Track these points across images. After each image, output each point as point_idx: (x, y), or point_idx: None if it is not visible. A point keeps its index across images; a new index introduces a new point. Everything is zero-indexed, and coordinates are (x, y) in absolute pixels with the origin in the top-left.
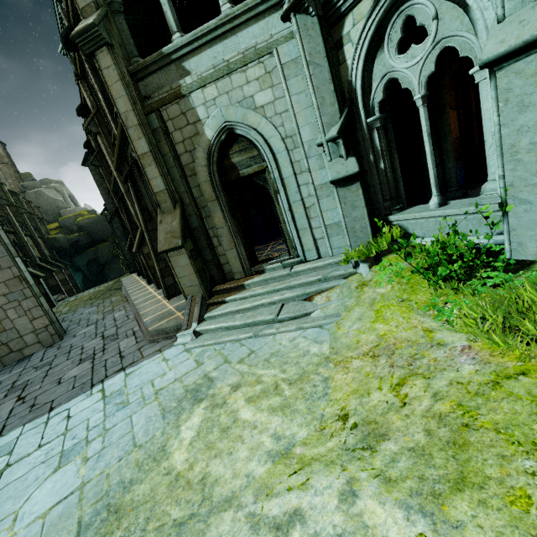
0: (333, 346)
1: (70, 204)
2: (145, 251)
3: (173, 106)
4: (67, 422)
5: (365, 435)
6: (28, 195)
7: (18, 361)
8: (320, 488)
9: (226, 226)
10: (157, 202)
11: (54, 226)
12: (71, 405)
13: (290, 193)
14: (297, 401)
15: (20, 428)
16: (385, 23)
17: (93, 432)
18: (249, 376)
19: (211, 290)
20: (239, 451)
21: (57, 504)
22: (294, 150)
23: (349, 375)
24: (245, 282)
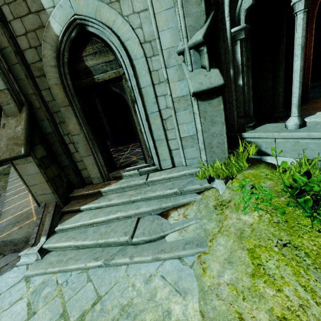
0: (202, 308)
1: None
2: None
3: None
4: None
5: None
6: None
7: None
8: None
9: (81, 133)
10: None
11: None
12: None
13: (148, 103)
14: None
15: None
16: None
17: None
18: None
19: (68, 196)
20: None
21: None
22: (153, 58)
23: None
24: (102, 189)
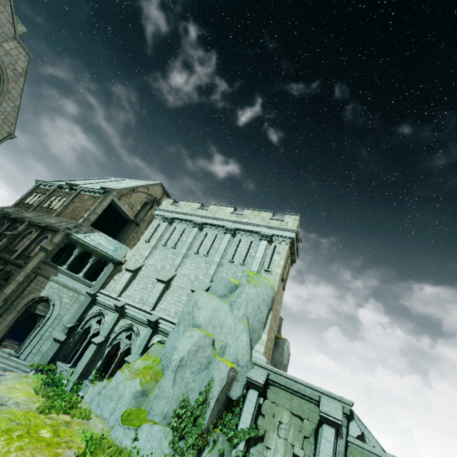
0: None
1: None
2: None
3: (43, 278)
4: None
5: None
6: None
7: None
8: None
9: (9, 322)
10: None
11: None
12: None
13: (42, 330)
14: None
15: None
16: (99, 314)
17: None
18: None
19: None
20: None
21: None
22: (57, 320)
23: None
24: None
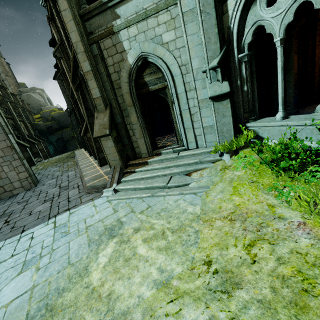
0: (203, 208)
1: (47, 103)
2: (88, 135)
3: (107, 39)
4: (31, 241)
5: (223, 280)
6: (22, 97)
7: (9, 197)
8: (189, 319)
9: (138, 123)
10: (95, 105)
11: (37, 116)
12: (35, 230)
13: (181, 104)
14: (176, 245)
15: (3, 241)
16: None
17: (45, 250)
18: (146, 223)
19: (127, 164)
20: (135, 277)
21: (16, 299)
22: (187, 75)
23: (213, 231)
24: (148, 160)
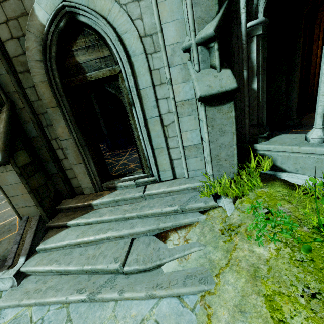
0: None
1: None
2: None
3: None
4: None
5: None
6: None
7: None
8: None
9: (71, 138)
10: None
11: None
12: None
13: (147, 107)
14: None
15: None
16: None
17: None
18: None
19: (55, 208)
20: None
21: None
22: (154, 54)
23: None
24: (93, 201)
